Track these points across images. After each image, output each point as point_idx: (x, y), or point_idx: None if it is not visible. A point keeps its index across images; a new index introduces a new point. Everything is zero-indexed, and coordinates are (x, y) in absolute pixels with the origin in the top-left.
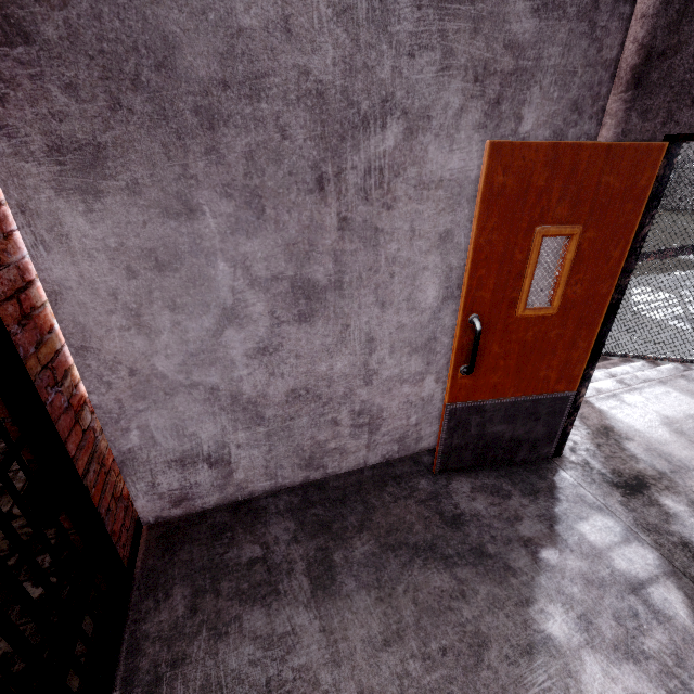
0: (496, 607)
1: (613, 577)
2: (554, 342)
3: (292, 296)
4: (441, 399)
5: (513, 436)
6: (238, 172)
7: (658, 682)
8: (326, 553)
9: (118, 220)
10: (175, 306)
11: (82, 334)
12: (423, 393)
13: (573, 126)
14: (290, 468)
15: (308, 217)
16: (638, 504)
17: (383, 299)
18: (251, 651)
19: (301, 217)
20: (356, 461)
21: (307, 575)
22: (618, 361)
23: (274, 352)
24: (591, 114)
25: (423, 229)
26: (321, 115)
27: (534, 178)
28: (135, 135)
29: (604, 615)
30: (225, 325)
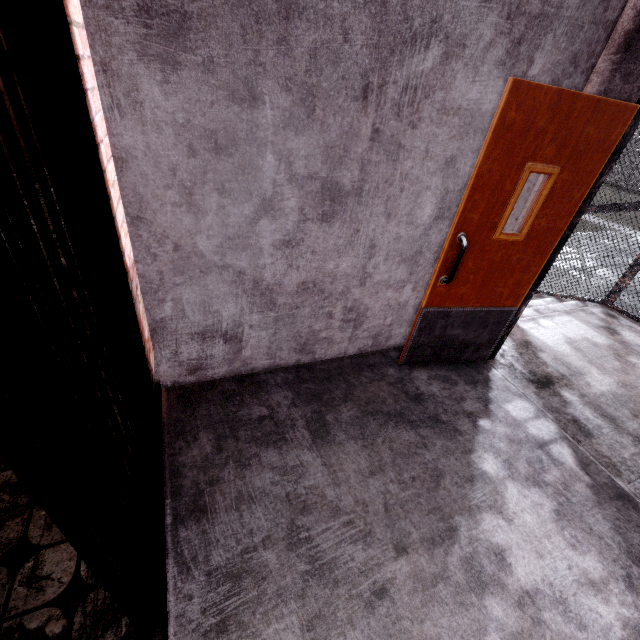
0: (448, 454)
1: (527, 438)
2: (514, 264)
3: (320, 196)
4: (413, 306)
5: (465, 339)
6: (300, 68)
7: (553, 498)
8: (320, 415)
9: (189, 96)
10: (223, 190)
11: (139, 205)
12: (401, 298)
13: (567, 77)
14: (287, 351)
15: (348, 123)
16: (546, 394)
17: (390, 211)
18: (271, 476)
19: (343, 122)
20: (338, 351)
21: (307, 429)
22: (534, 296)
23: (296, 246)
24: (583, 69)
25: (435, 151)
26: (380, 24)
27: (537, 118)
28: (219, 10)
29: (521, 460)
30: (261, 215)
